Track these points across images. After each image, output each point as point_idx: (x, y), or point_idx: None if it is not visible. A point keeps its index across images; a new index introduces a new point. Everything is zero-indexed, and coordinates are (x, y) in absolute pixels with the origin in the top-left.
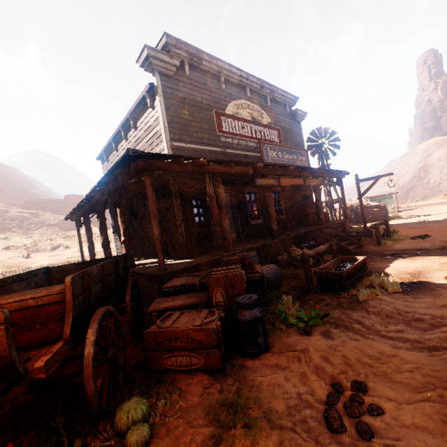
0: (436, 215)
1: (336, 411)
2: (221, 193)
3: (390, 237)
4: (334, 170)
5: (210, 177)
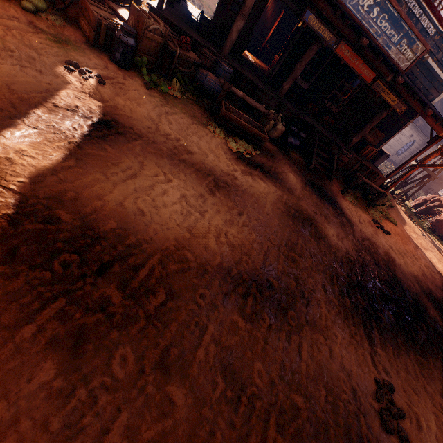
0: None
1: (75, 63)
2: None
3: (368, 207)
4: (431, 111)
5: None
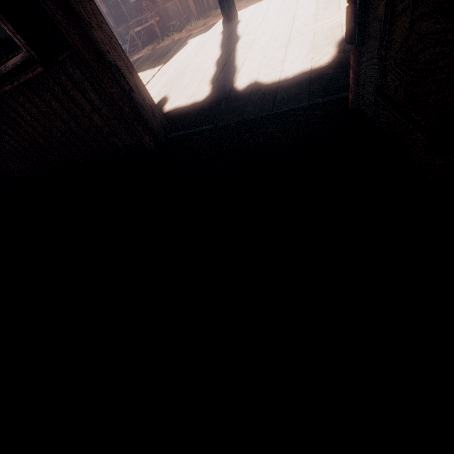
0: None
1: None
2: None
3: (161, 41)
4: None
5: None
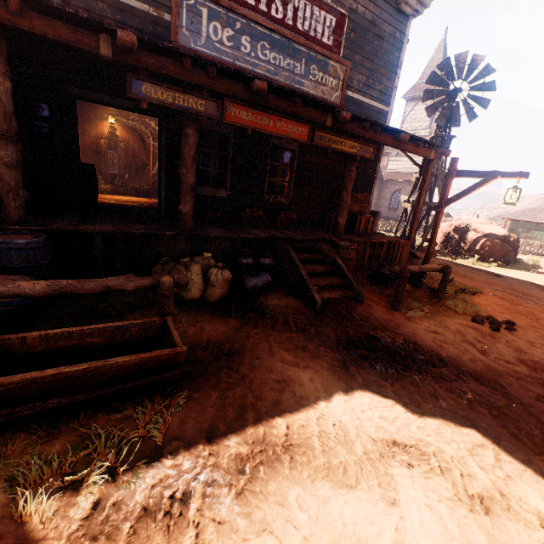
0: None
1: None
2: None
3: (441, 300)
4: (406, 134)
5: None
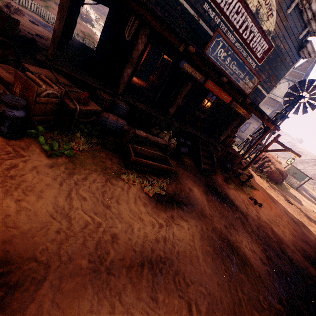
0: (304, 209)
1: None
2: (139, 44)
3: (242, 186)
4: (266, 117)
5: (137, 19)
